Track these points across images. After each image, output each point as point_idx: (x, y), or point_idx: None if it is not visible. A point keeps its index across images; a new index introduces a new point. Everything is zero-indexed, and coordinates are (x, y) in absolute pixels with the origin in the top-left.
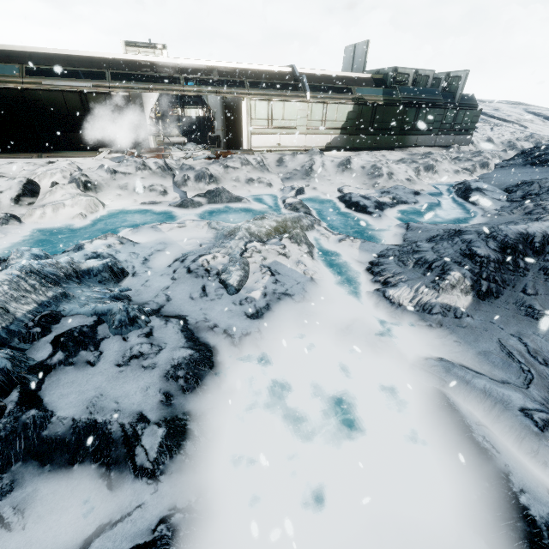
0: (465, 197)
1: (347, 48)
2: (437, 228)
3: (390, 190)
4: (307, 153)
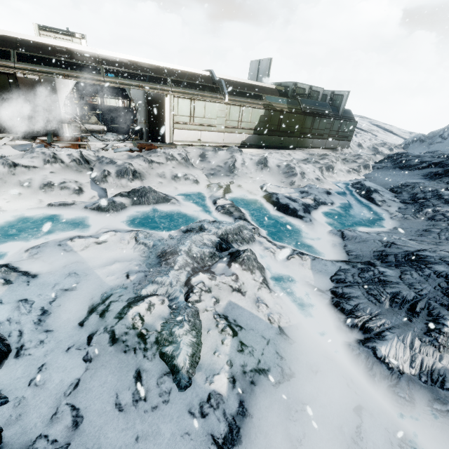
0: (368, 198)
1: (253, 62)
2: (373, 238)
3: (307, 190)
4: (227, 150)
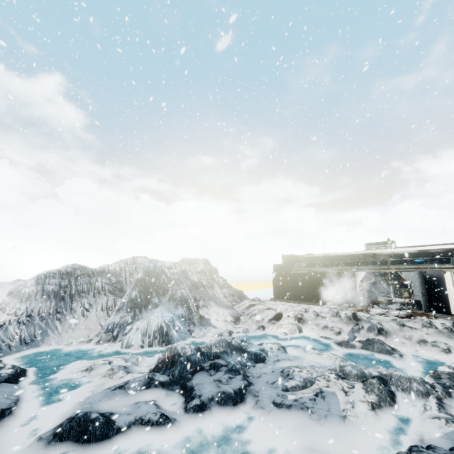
0: None
1: None
2: None
3: None
4: None
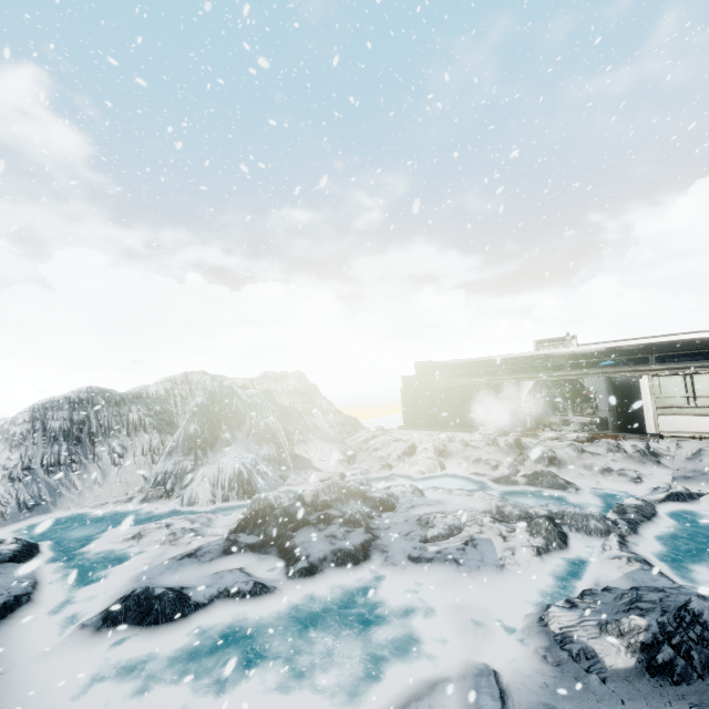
0: None
1: None
2: None
3: None
4: None
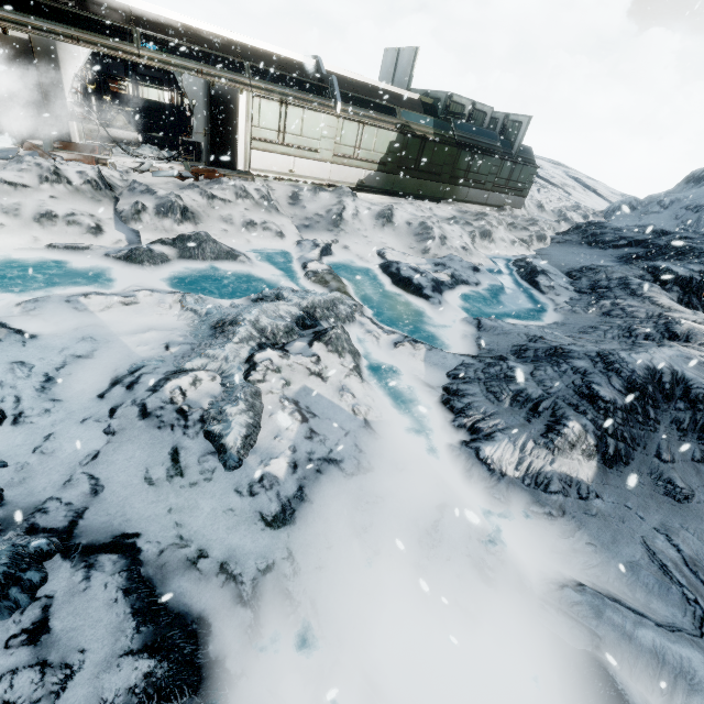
0: (531, 281)
1: (388, 51)
2: (518, 331)
3: (445, 262)
4: (334, 192)
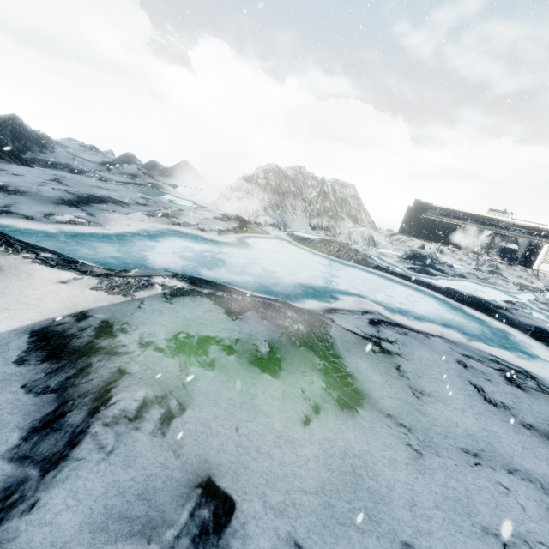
0: None
1: None
2: None
3: None
4: None
